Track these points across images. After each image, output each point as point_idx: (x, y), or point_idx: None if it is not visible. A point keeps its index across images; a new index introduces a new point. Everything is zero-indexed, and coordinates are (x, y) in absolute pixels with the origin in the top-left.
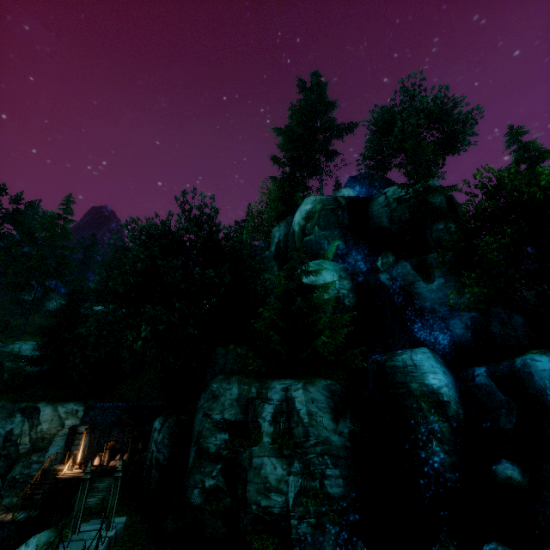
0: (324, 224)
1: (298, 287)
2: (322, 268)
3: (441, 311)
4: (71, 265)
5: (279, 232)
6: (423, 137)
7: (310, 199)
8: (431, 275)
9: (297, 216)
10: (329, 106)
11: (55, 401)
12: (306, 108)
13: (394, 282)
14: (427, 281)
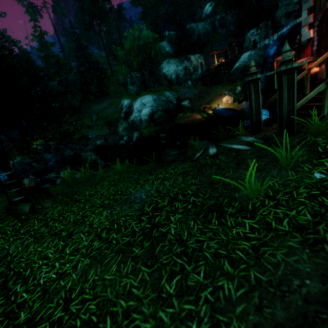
0: None
1: None
2: None
3: None
4: (152, 0)
5: None
6: None
7: None
8: None
9: None
10: None
11: (192, 54)
12: None
13: None
14: None
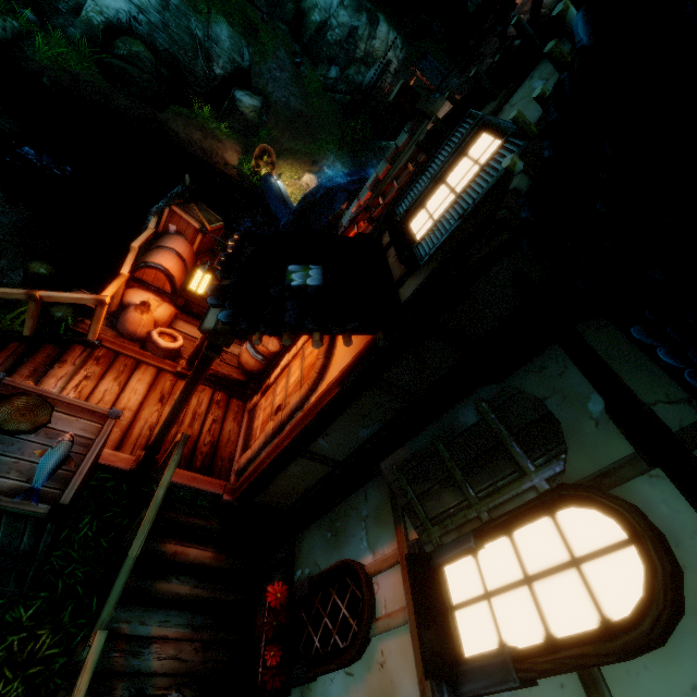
0: None
1: None
2: None
3: None
4: None
5: None
6: None
7: None
8: None
9: None
10: None
11: (389, 22)
12: None
13: None
14: None
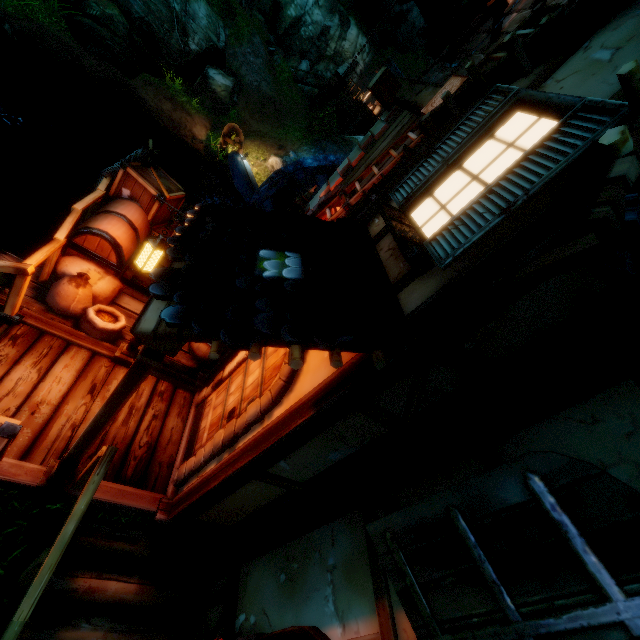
0: None
1: None
2: None
3: None
4: None
5: None
6: None
7: None
8: None
9: None
10: None
11: (359, 26)
12: None
13: None
14: None
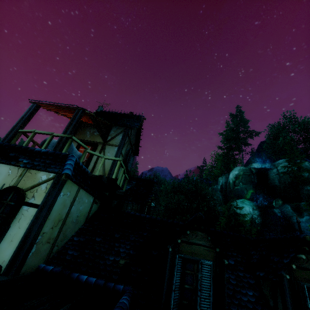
0: (244, 181)
1: (233, 213)
2: (243, 206)
3: (307, 233)
4: None
5: (222, 180)
6: (296, 141)
7: (237, 168)
8: (302, 213)
9: (231, 175)
10: (245, 123)
11: None
12: (234, 127)
13: (282, 214)
14: (300, 216)
